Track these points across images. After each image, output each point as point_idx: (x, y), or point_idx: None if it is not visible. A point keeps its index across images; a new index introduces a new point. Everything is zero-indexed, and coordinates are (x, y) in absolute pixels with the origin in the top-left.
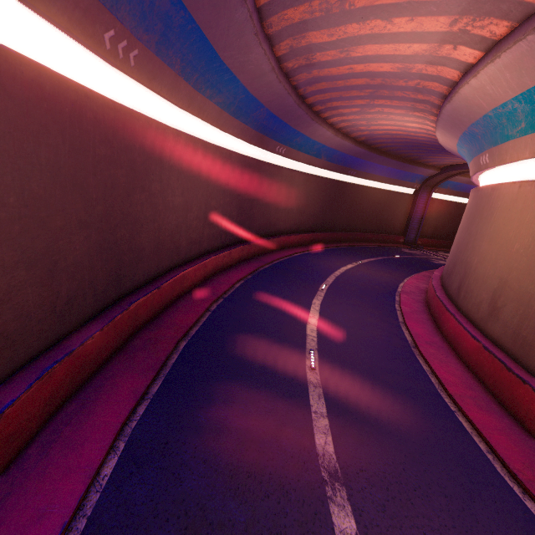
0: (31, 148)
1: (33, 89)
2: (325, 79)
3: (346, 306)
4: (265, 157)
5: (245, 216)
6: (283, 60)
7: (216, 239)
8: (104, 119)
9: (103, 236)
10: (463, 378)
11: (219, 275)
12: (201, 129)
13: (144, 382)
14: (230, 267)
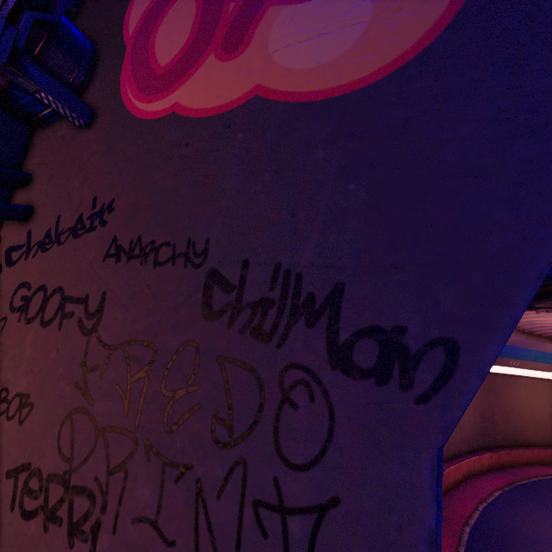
0: None
1: None
2: (549, 326)
3: None
4: (498, 369)
5: (487, 423)
6: None
7: (465, 442)
8: None
9: None
10: None
11: (473, 479)
12: None
13: (453, 542)
14: (481, 472)
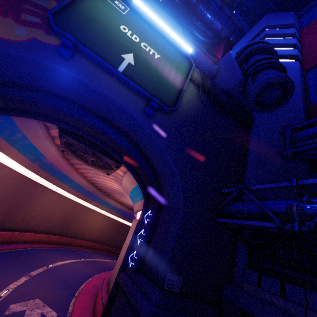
0: (12, 187)
1: (20, 179)
2: (104, 187)
3: (84, 265)
4: (86, 204)
5: (67, 224)
6: (90, 180)
7: (47, 228)
8: (30, 184)
9: (10, 208)
10: (98, 283)
11: (40, 243)
12: (60, 190)
13: None
14: (47, 243)
